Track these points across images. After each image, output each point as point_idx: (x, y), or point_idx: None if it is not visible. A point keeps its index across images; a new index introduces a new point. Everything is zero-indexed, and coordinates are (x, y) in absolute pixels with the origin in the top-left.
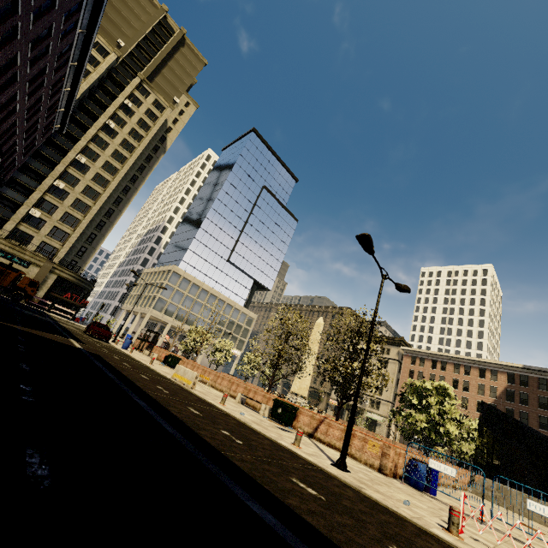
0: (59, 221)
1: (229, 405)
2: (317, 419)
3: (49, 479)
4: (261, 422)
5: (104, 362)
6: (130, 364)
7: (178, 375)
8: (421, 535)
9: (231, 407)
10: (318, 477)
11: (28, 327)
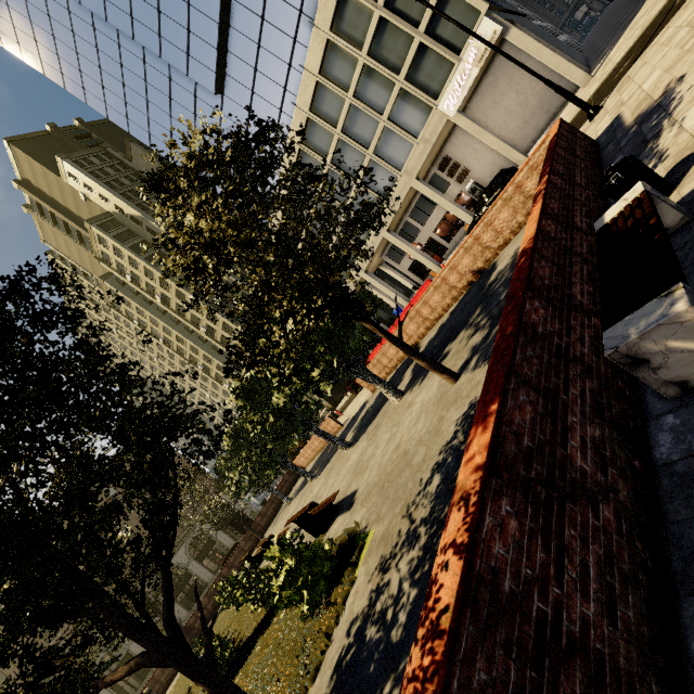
0: None
1: None
2: None
3: None
4: None
5: None
6: None
7: None
8: None
9: None
10: None
11: None
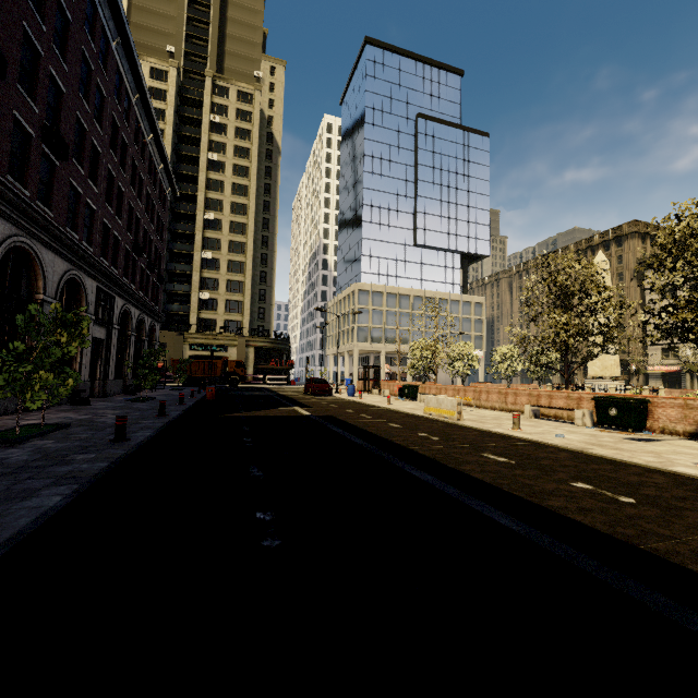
0: (227, 293)
1: (524, 427)
2: (697, 407)
3: None
4: (597, 439)
5: (340, 424)
6: (368, 413)
7: (431, 408)
8: None
9: (530, 429)
10: None
11: (251, 410)
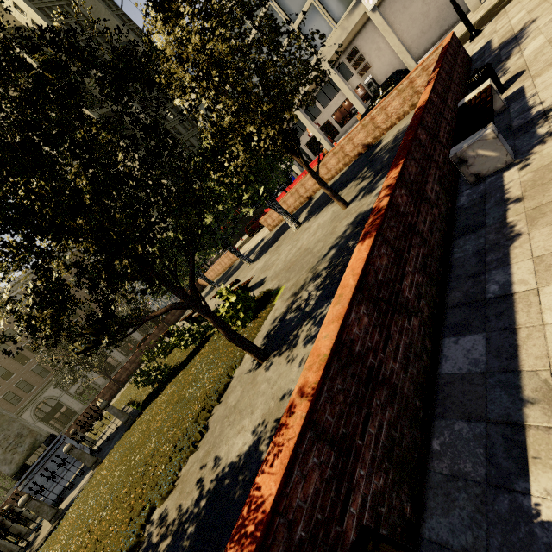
0: None
1: None
2: None
3: None
4: None
5: None
6: None
7: None
8: None
9: None
10: None
11: None
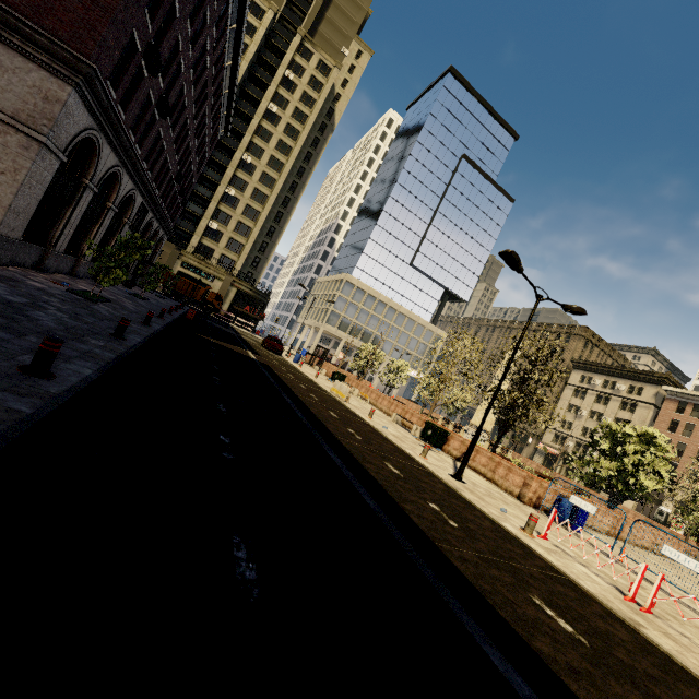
0: (234, 231)
1: (377, 420)
2: (466, 445)
3: (226, 413)
4: (403, 437)
5: (270, 371)
6: (294, 375)
7: (335, 389)
8: (481, 518)
9: (379, 421)
10: (418, 472)
11: (217, 339)
